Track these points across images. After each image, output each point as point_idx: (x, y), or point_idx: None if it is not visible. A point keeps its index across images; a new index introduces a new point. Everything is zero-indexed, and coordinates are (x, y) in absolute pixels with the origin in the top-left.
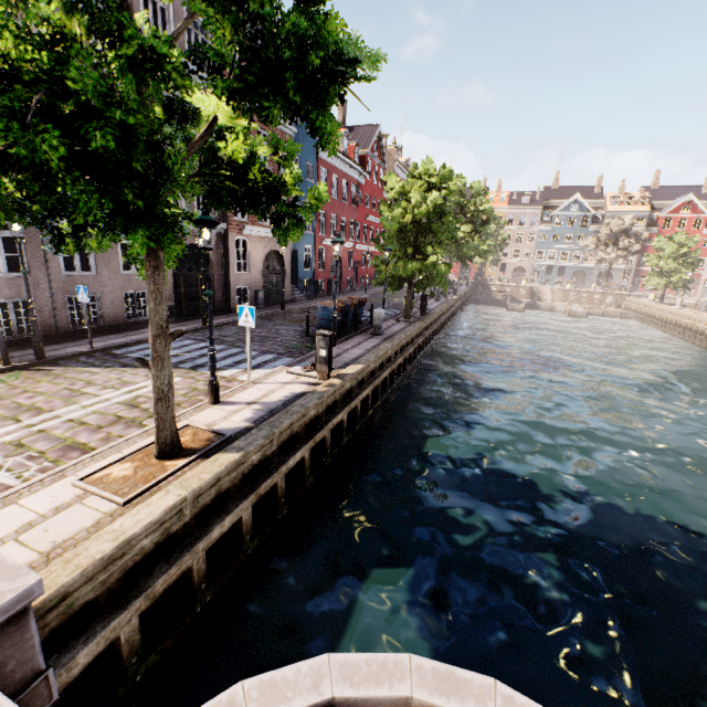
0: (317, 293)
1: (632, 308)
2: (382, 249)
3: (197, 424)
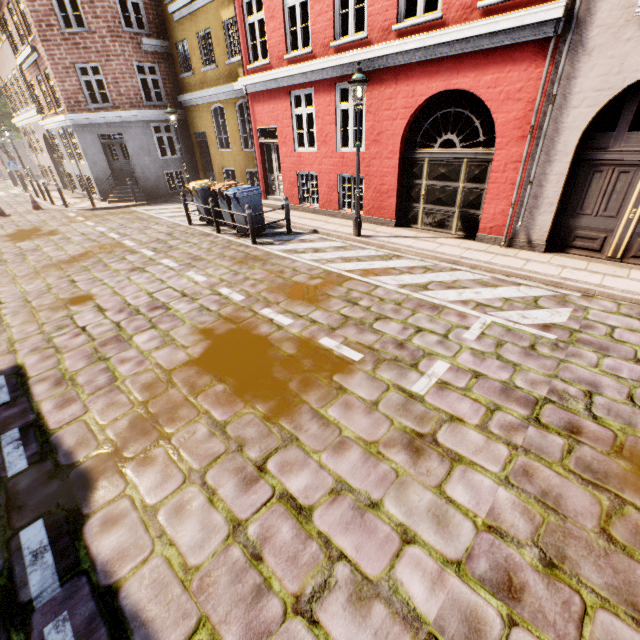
0: None
1: None
2: None
3: None
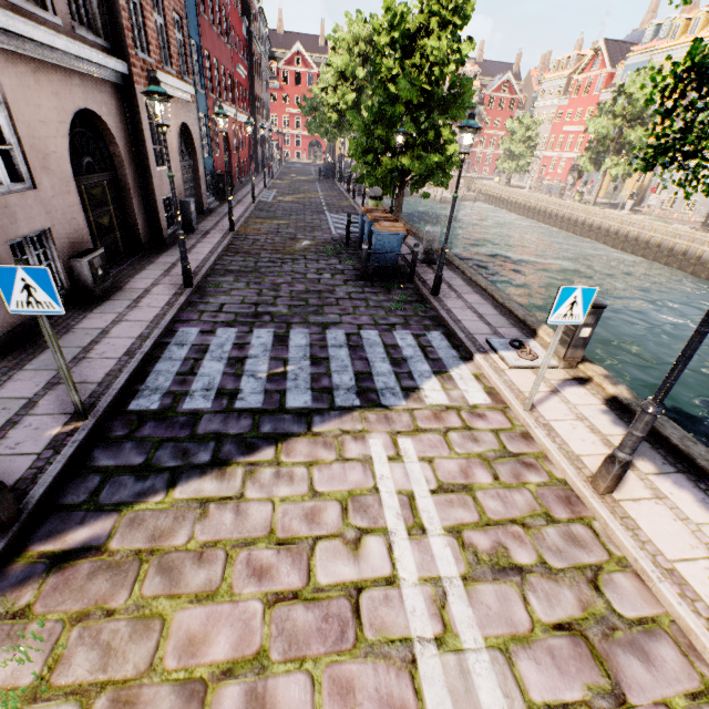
0: (225, 193)
1: (483, 192)
2: (395, 131)
3: None
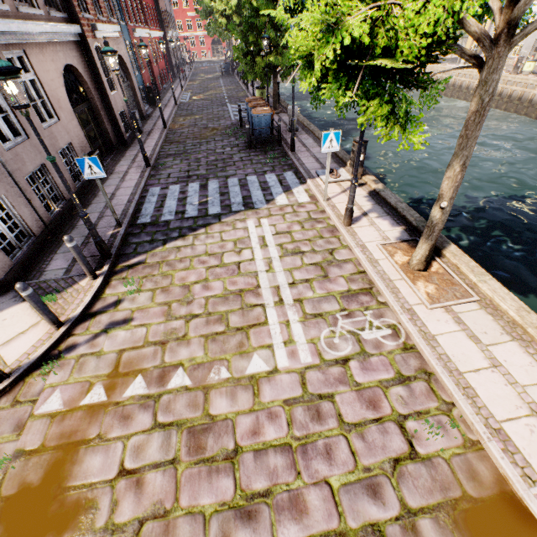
0: (155, 101)
1: None
2: (261, 37)
3: (385, 242)
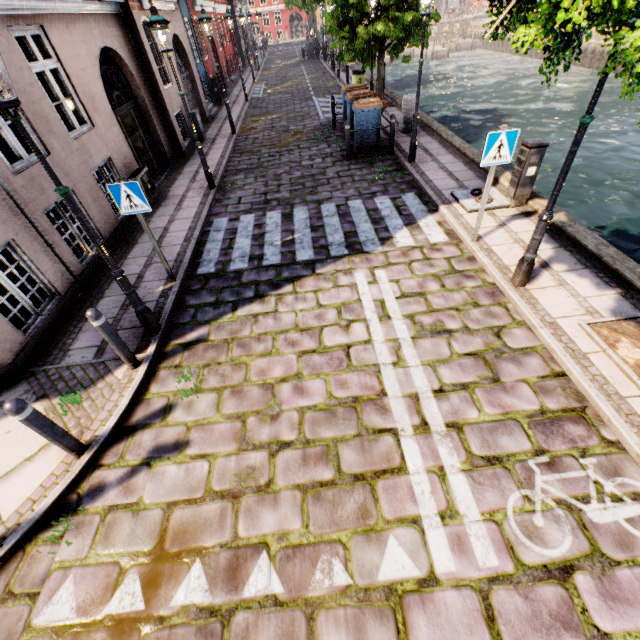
0: (220, 97)
1: (480, 35)
2: None
3: (595, 319)
